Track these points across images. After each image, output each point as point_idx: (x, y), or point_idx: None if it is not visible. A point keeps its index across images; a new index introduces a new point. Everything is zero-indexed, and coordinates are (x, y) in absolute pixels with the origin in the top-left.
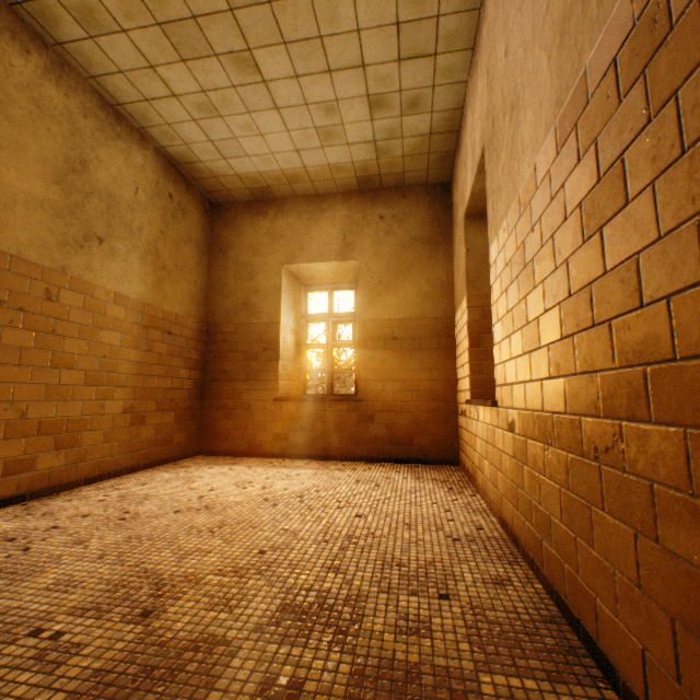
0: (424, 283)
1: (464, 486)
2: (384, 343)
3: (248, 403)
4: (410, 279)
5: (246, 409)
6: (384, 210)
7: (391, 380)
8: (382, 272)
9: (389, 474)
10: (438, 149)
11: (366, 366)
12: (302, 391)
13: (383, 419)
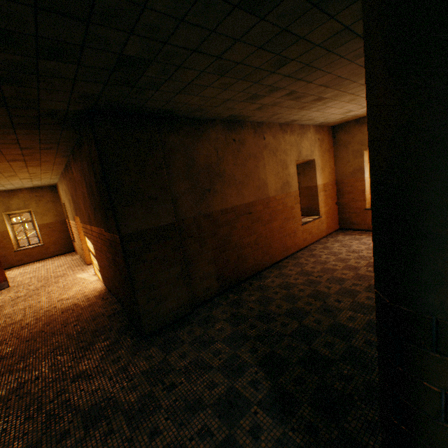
0: (56, 212)
1: (76, 254)
2: (48, 229)
3: (5, 255)
4: (51, 212)
5: (4, 257)
6: (37, 194)
7: (52, 237)
8: (41, 211)
9: (59, 258)
10: (52, 184)
11: (44, 236)
12: (19, 246)
13: (53, 247)
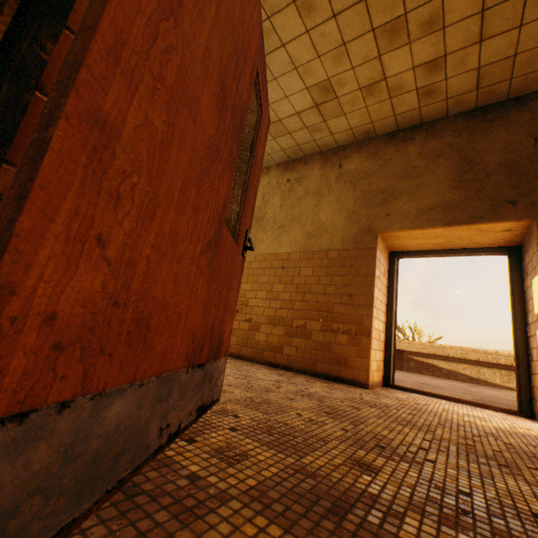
0: None
1: None
2: None
3: None
4: None
5: None
6: None
7: None
8: None
9: None
10: None
11: None
12: None
13: None
